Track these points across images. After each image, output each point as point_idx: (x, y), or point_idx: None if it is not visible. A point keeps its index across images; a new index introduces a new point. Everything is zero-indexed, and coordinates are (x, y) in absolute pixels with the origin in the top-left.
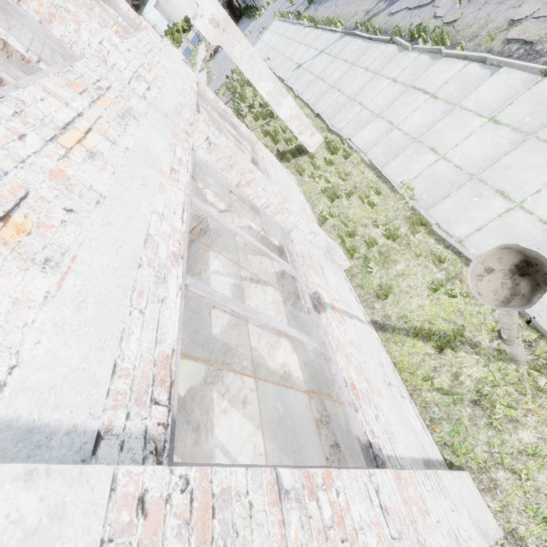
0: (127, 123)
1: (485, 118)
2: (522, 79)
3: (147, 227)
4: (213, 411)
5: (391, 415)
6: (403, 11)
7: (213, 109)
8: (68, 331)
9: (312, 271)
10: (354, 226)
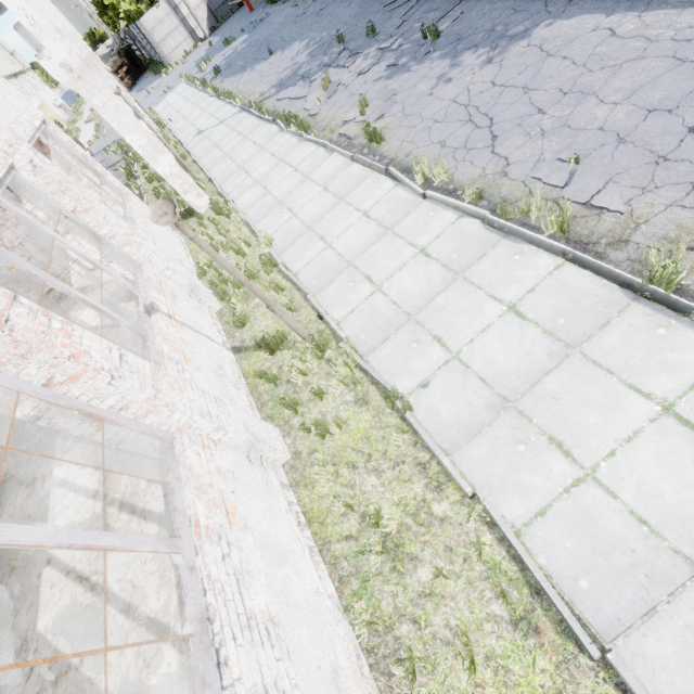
0: None
1: (322, 187)
2: (343, 161)
3: None
4: (54, 457)
5: (205, 382)
6: (287, 100)
7: (68, 153)
8: None
9: (155, 290)
10: (229, 274)
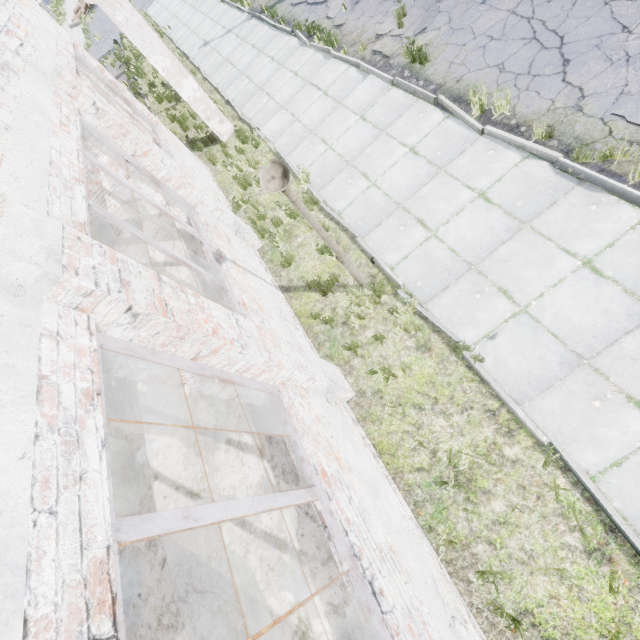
0: (9, 75)
1: (358, 116)
2: (380, 86)
3: (49, 156)
4: (136, 386)
5: (279, 329)
6: (304, 4)
7: (98, 79)
8: (14, 187)
9: (216, 236)
10: (264, 210)
